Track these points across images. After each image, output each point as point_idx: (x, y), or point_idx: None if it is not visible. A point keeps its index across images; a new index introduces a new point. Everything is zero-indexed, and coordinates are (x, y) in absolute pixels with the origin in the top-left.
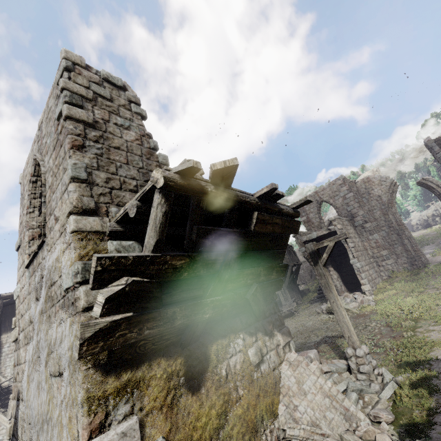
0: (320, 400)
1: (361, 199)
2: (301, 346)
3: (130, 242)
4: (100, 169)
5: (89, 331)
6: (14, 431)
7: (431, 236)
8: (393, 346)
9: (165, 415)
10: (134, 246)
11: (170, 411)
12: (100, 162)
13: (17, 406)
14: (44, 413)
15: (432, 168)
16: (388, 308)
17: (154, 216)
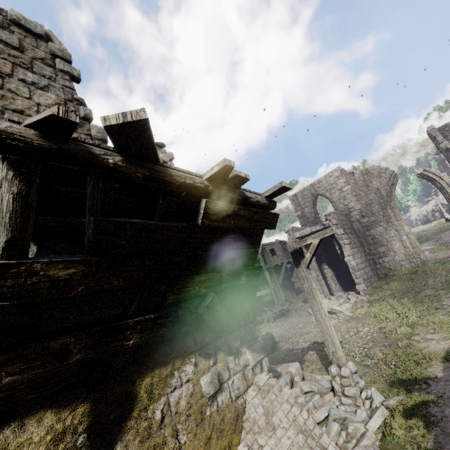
0: (292, 437)
1: (359, 192)
2: (287, 352)
3: None
4: None
5: None
6: None
7: (430, 231)
8: (386, 357)
9: None
10: None
11: None
12: None
13: None
14: None
15: (433, 162)
16: (382, 311)
17: None
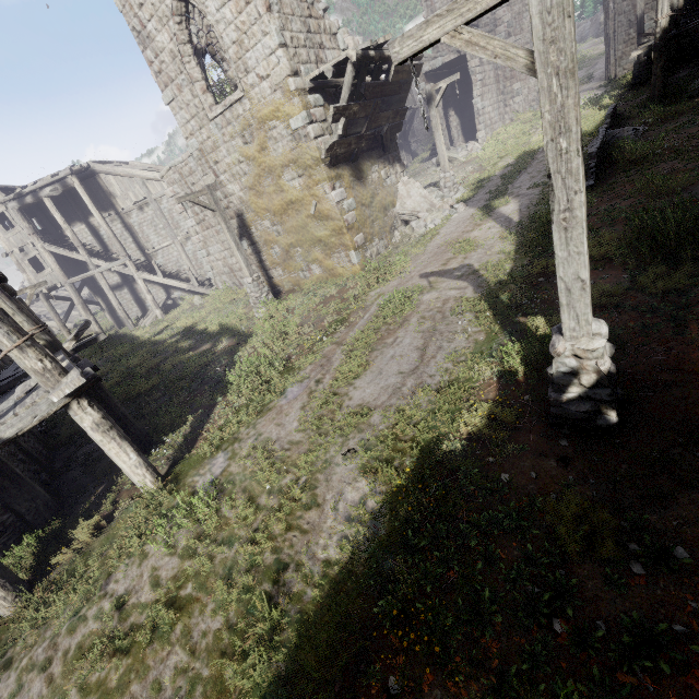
0: (419, 200)
1: None
2: None
3: (317, 96)
4: (285, 29)
5: (327, 146)
6: (243, 234)
7: (599, 51)
8: (475, 176)
9: (351, 191)
10: (319, 98)
11: (353, 190)
12: (283, 22)
13: (240, 220)
14: (287, 202)
15: None
16: (488, 151)
17: (348, 80)
